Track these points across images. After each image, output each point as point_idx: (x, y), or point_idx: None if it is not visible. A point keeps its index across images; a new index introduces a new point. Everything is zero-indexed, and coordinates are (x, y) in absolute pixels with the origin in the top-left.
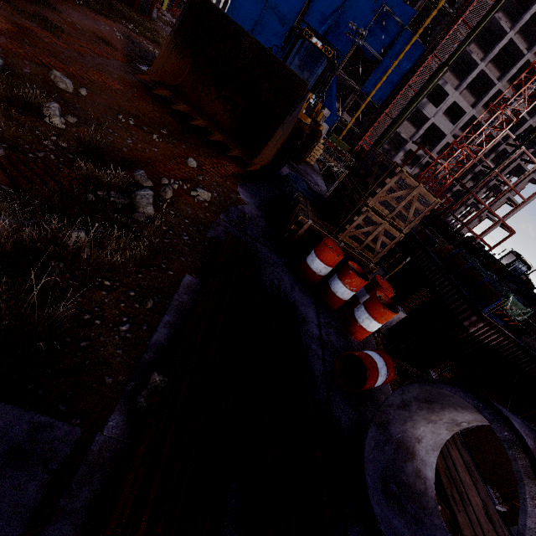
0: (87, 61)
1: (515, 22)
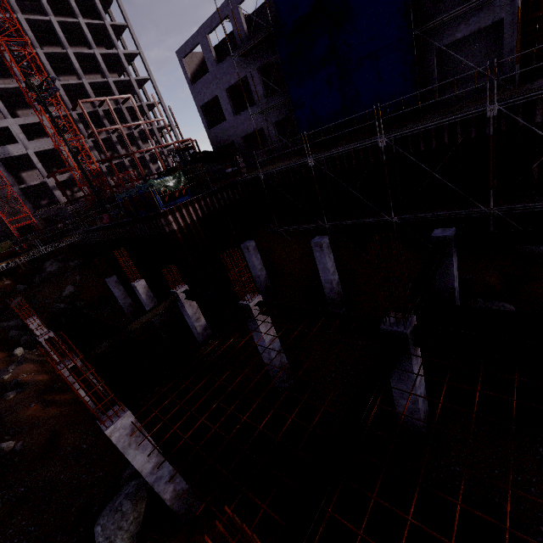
0: None
1: None
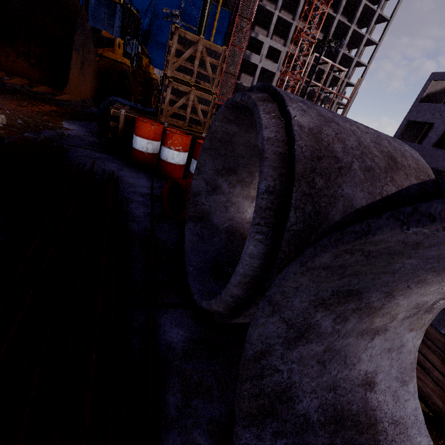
0: None
1: None
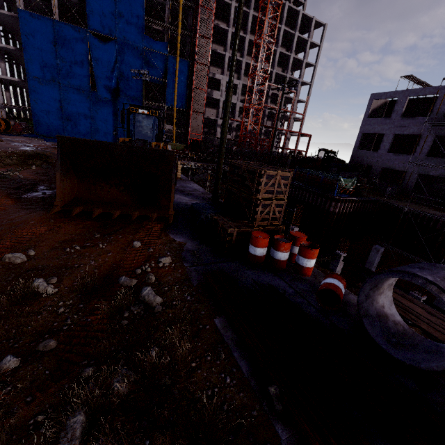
0: (1, 225)
1: (227, 21)
